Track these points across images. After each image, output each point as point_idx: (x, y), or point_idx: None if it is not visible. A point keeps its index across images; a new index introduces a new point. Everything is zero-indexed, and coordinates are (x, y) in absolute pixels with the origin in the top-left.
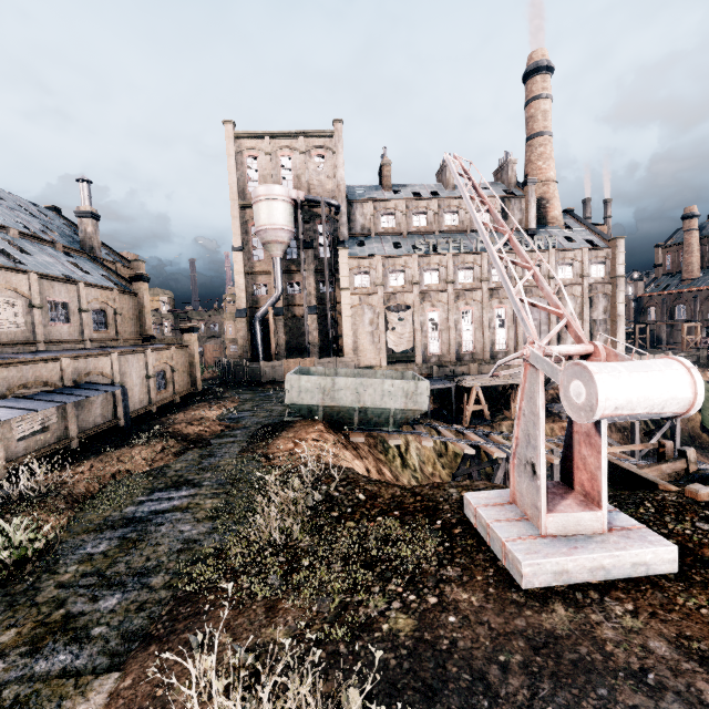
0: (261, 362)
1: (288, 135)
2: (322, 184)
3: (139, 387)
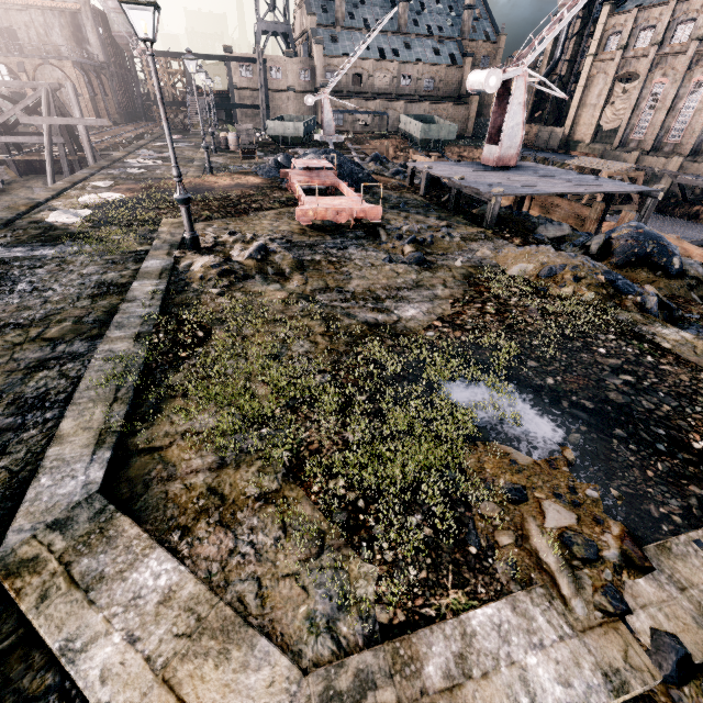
0: None
1: None
2: None
3: None
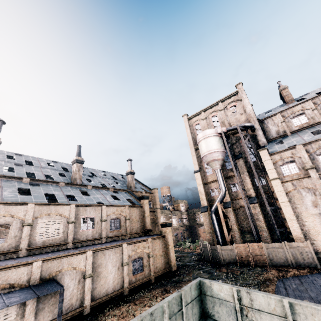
0: (218, 246)
1: (212, 106)
2: (238, 119)
3: (113, 273)
